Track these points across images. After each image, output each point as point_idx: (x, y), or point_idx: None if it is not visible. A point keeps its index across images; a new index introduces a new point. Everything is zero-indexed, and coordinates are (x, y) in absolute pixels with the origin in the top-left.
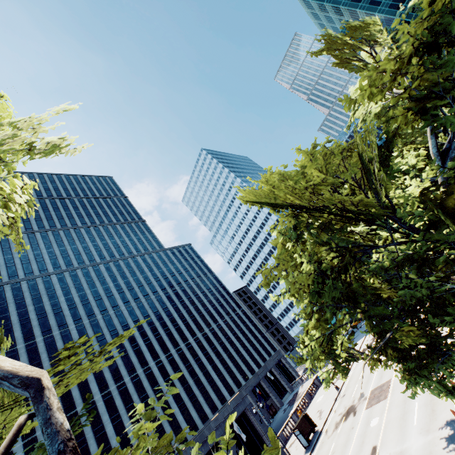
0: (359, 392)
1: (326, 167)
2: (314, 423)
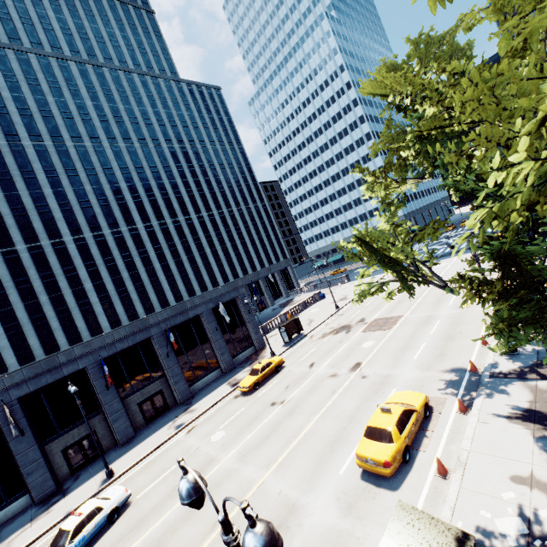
0: (360, 316)
1: None
2: (302, 327)
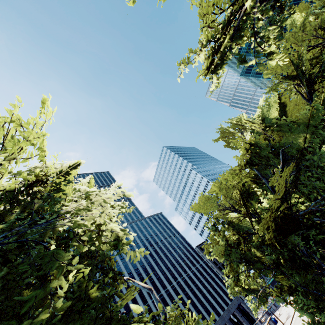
0: None
1: (227, 194)
2: None
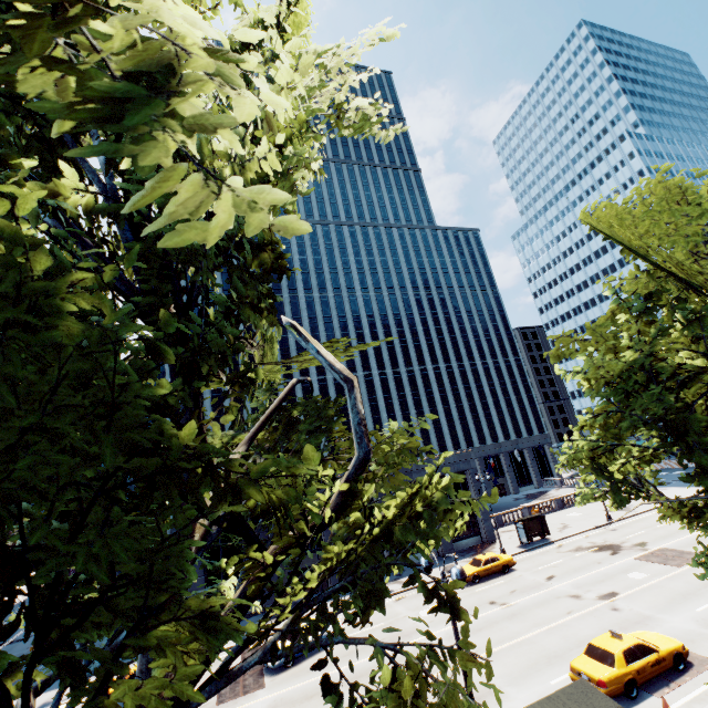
0: (641, 539)
1: None
2: (548, 530)
